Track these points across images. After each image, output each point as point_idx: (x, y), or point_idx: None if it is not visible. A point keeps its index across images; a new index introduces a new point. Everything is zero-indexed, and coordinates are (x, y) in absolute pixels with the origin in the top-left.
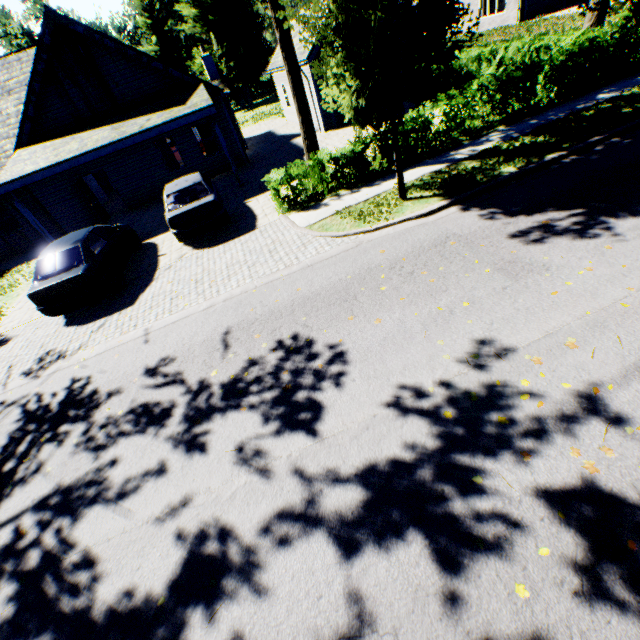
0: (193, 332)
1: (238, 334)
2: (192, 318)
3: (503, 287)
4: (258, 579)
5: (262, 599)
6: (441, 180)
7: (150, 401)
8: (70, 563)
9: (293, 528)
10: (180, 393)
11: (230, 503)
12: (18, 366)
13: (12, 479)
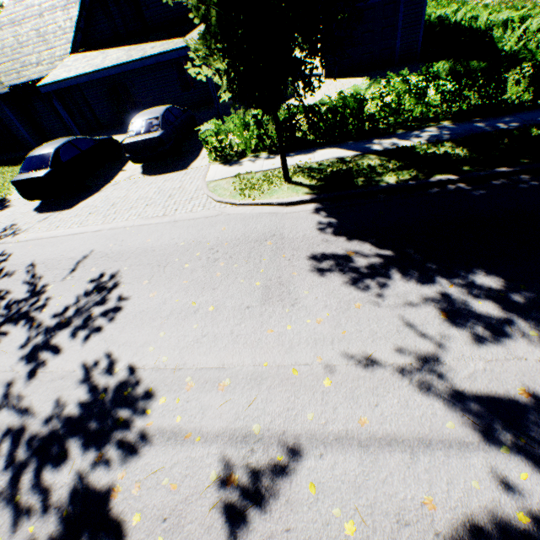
0: (73, 248)
1: (88, 262)
2: (83, 235)
3: (249, 306)
4: None
5: None
6: (332, 170)
7: (11, 291)
8: None
9: None
10: (25, 293)
11: None
12: None
13: None
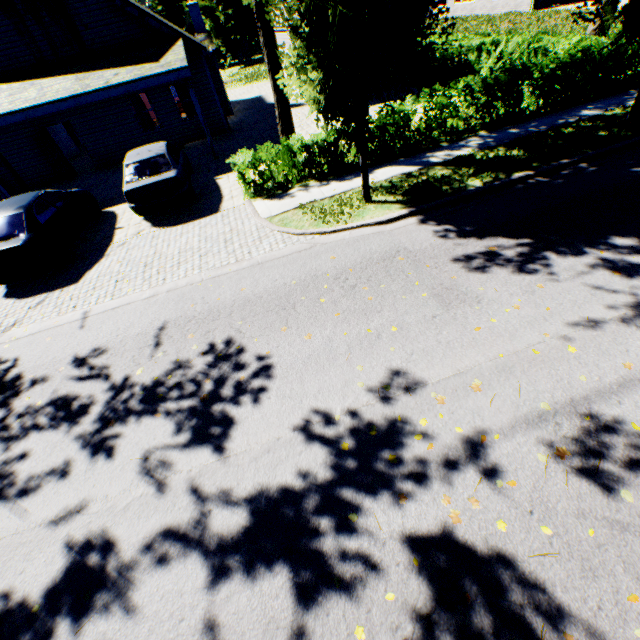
0: (130, 322)
1: (173, 331)
2: (132, 306)
3: (433, 315)
4: (130, 596)
5: (129, 616)
6: (409, 185)
7: (71, 394)
8: None
9: (175, 547)
10: (102, 389)
11: (123, 514)
12: None
13: None
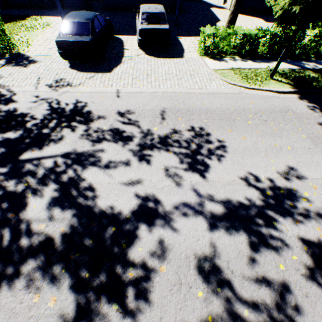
0: (144, 102)
1: (169, 114)
2: (144, 94)
3: (309, 147)
4: (172, 224)
5: (173, 232)
6: (294, 76)
7: (121, 129)
8: (83, 186)
9: (189, 211)
10: (137, 131)
11: (161, 190)
12: (43, 80)
13: (48, 138)
